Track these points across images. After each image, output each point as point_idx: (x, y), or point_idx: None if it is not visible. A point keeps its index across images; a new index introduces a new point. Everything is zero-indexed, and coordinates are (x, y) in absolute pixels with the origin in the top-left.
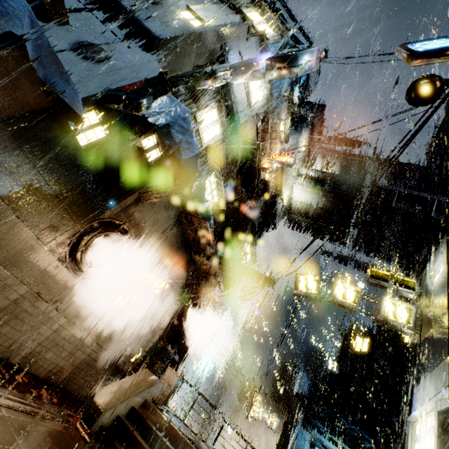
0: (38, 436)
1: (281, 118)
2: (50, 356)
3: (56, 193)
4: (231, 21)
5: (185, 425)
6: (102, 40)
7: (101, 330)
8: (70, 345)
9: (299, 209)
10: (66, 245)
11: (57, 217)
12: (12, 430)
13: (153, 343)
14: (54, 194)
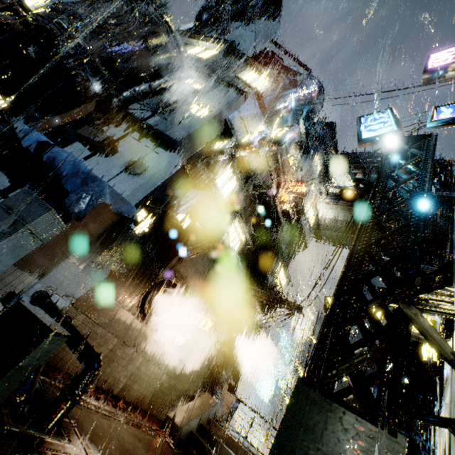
0: (144, 440)
1: (290, 153)
2: (136, 387)
3: (127, 271)
4: (229, 99)
5: (247, 442)
6: (140, 155)
7: (168, 363)
8: (148, 378)
9: (327, 225)
10: (137, 305)
11: (130, 287)
12: (131, 435)
13: (209, 370)
14: (126, 272)
